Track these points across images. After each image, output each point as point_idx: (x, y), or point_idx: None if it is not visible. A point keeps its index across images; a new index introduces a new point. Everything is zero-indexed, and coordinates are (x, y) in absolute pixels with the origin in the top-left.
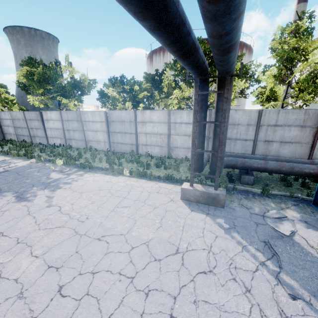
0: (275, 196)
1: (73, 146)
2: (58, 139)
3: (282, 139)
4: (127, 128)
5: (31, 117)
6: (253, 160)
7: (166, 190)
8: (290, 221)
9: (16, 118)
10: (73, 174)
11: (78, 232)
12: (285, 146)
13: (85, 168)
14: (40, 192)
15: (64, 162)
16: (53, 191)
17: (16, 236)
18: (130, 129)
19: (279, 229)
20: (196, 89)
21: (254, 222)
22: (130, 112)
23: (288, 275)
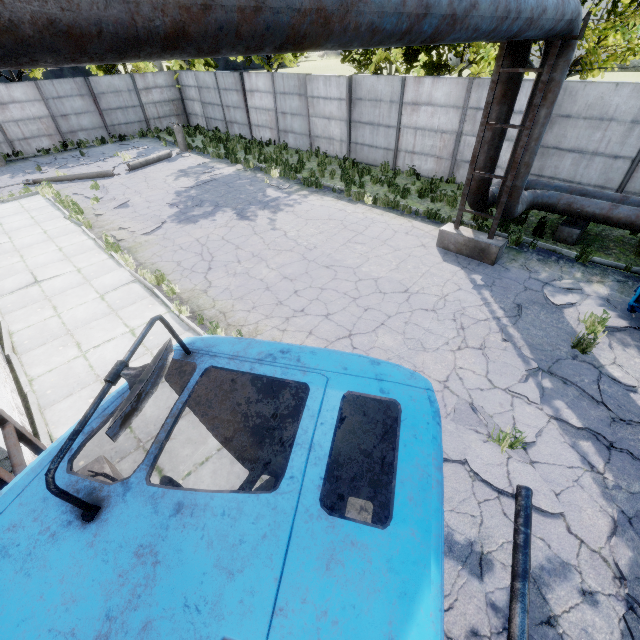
0: (599, 265)
1: (290, 146)
2: (267, 131)
3: None
4: (383, 115)
5: (227, 83)
6: (592, 200)
7: (420, 232)
8: (583, 295)
9: (204, 85)
10: (295, 193)
11: (306, 258)
12: None
13: (310, 186)
14: (260, 212)
15: (281, 174)
16: (274, 213)
17: (251, 251)
18: (388, 119)
19: (553, 298)
20: (497, 63)
21: (524, 286)
22: (395, 79)
23: (517, 329)
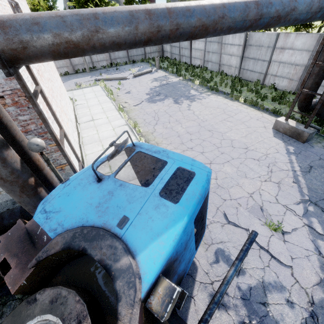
0: None
1: (208, 69)
2: (198, 60)
3: None
4: (262, 54)
5: None
6: None
7: (265, 119)
8: None
9: None
10: (204, 93)
11: (200, 125)
12: None
13: (212, 90)
14: (185, 101)
15: (200, 83)
16: (191, 102)
17: (175, 118)
18: (264, 56)
19: None
20: None
21: (319, 157)
22: (273, 34)
23: (304, 178)
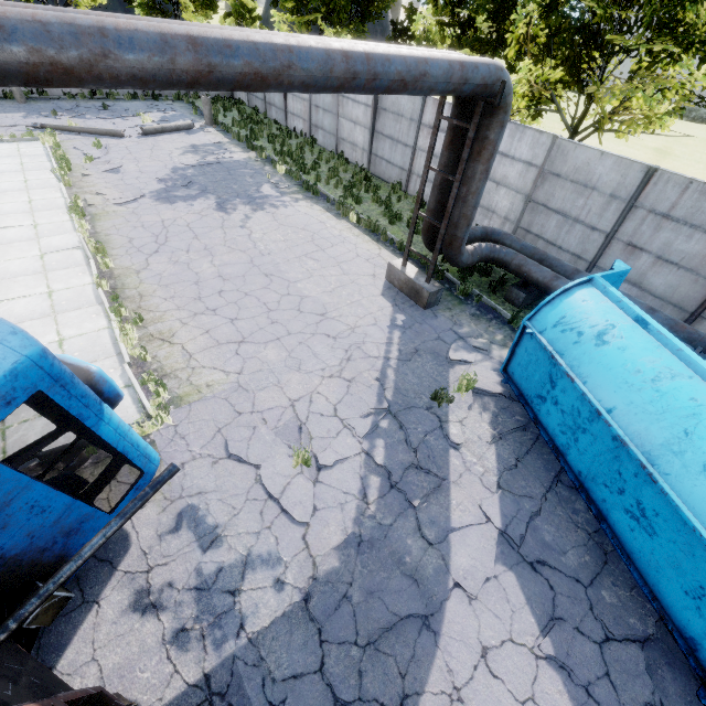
0: None
1: (319, 143)
2: (300, 121)
3: (665, 252)
4: (403, 132)
5: None
6: (540, 266)
7: (382, 261)
8: (487, 357)
9: None
10: (289, 195)
11: (253, 262)
12: (663, 270)
13: (308, 191)
14: (242, 207)
15: (287, 172)
16: (254, 210)
17: (206, 243)
18: (407, 137)
19: (454, 353)
20: (438, 109)
21: (438, 336)
22: (417, 97)
23: (396, 372)
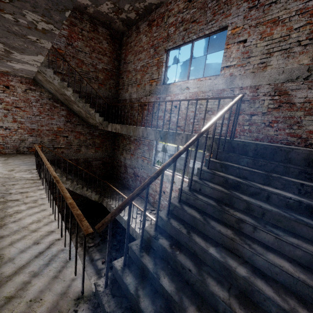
0: None
1: None
2: (195, 170)
3: None
4: None
5: None
6: None
7: None
8: None
9: (168, 149)
10: None
11: None
12: None
13: None
14: None
15: None
16: None
17: None
18: None
19: None
20: None
21: None
22: None
23: None
